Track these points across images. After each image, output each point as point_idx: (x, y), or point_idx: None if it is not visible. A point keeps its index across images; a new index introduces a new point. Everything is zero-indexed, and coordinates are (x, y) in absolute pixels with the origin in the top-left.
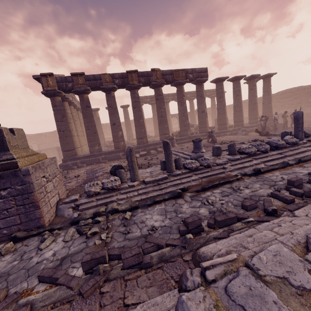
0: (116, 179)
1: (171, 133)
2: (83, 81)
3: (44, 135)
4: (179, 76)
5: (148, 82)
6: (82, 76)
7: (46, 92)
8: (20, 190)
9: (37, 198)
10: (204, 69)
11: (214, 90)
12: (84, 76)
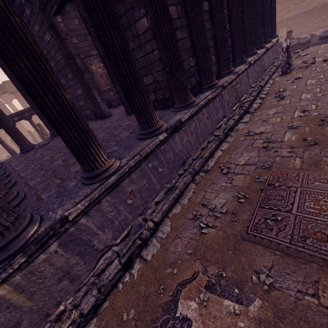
0: None
1: None
2: None
3: None
4: None
5: (6, 92)
6: None
7: None
8: None
9: None
10: None
11: None
12: None
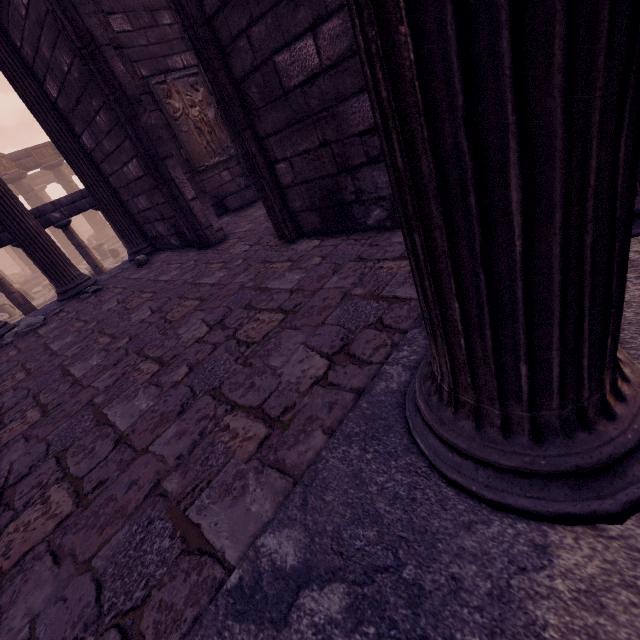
0: (3, 315)
1: (87, 239)
2: None
3: None
4: (45, 156)
5: None
6: None
7: None
8: None
9: None
10: None
11: None
12: None
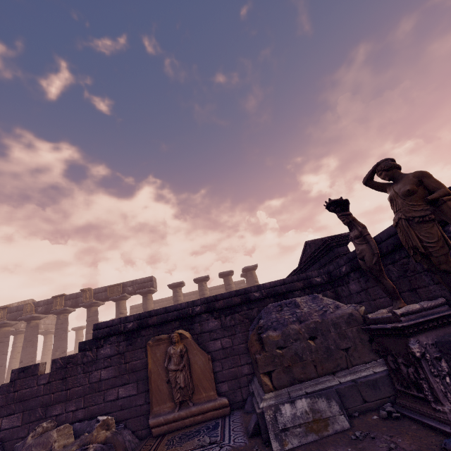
0: None
1: None
2: (4, 314)
3: None
4: (114, 292)
5: (76, 304)
6: (5, 309)
7: None
8: None
9: None
10: (149, 278)
11: (241, 281)
12: (7, 309)
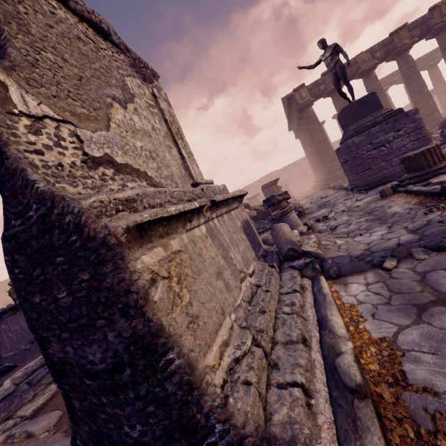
0: None
1: None
2: None
3: (253, 185)
4: None
5: (427, 31)
6: None
7: (301, 106)
8: (412, 128)
9: (427, 132)
10: None
11: None
12: None
